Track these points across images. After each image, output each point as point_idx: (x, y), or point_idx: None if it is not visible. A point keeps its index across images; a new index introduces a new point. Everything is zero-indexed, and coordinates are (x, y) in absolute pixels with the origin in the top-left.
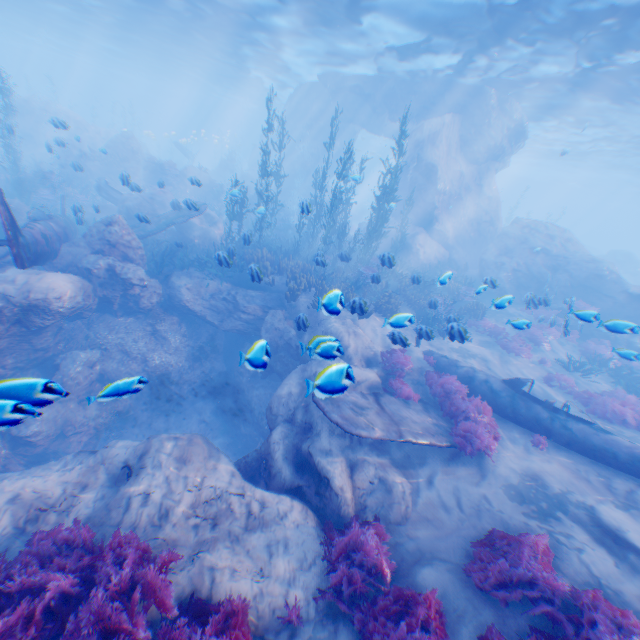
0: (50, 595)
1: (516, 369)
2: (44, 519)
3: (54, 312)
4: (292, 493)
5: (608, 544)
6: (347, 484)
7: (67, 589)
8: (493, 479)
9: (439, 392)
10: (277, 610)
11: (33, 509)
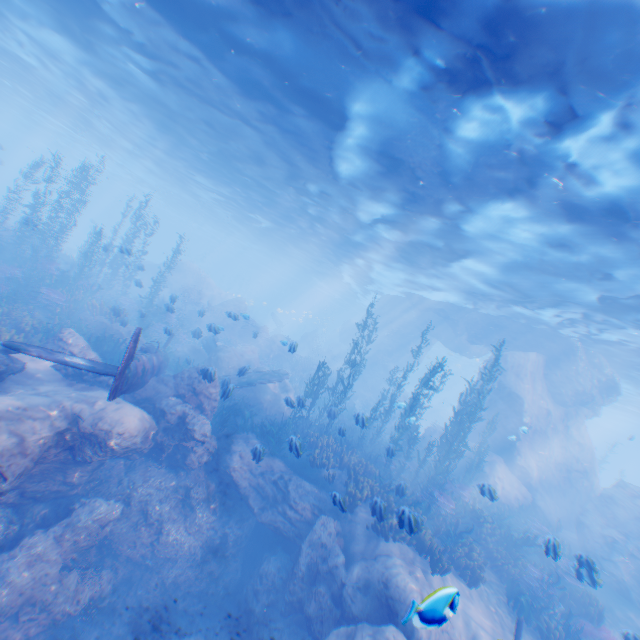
0: None
1: None
2: None
3: (108, 447)
4: None
5: None
6: None
7: None
8: None
9: None
10: None
11: None
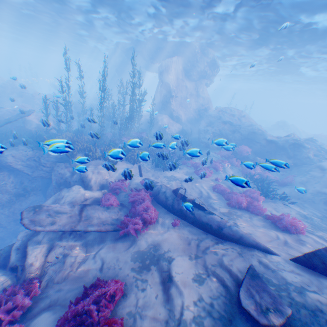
0: None
1: (199, 184)
2: None
3: None
4: (15, 270)
5: (163, 283)
6: (40, 261)
7: None
8: (132, 248)
9: (129, 200)
10: None
11: None
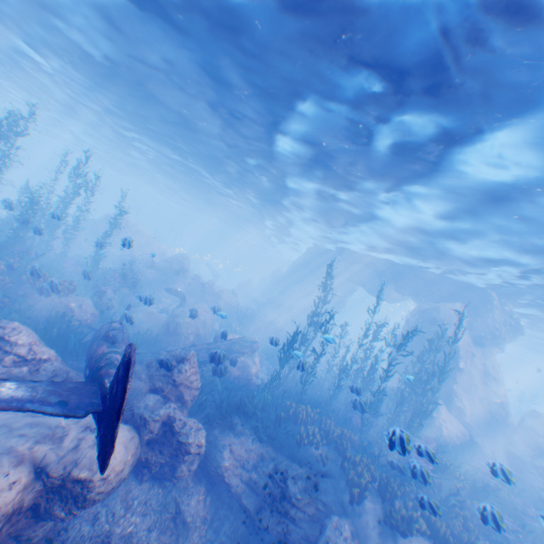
0: None
1: None
2: None
3: (87, 501)
4: None
5: None
6: None
7: None
8: None
9: None
10: None
11: None
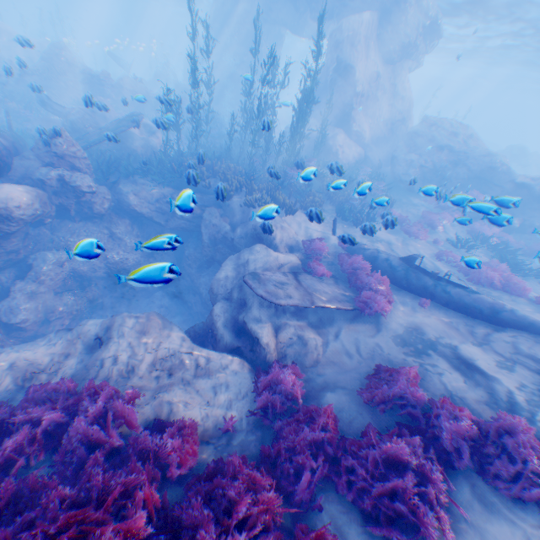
0: (47, 424)
1: (414, 250)
2: (38, 379)
3: (17, 220)
4: (232, 351)
5: (461, 369)
6: (273, 341)
7: (59, 420)
8: (384, 331)
9: (348, 270)
10: (219, 426)
11: (28, 372)
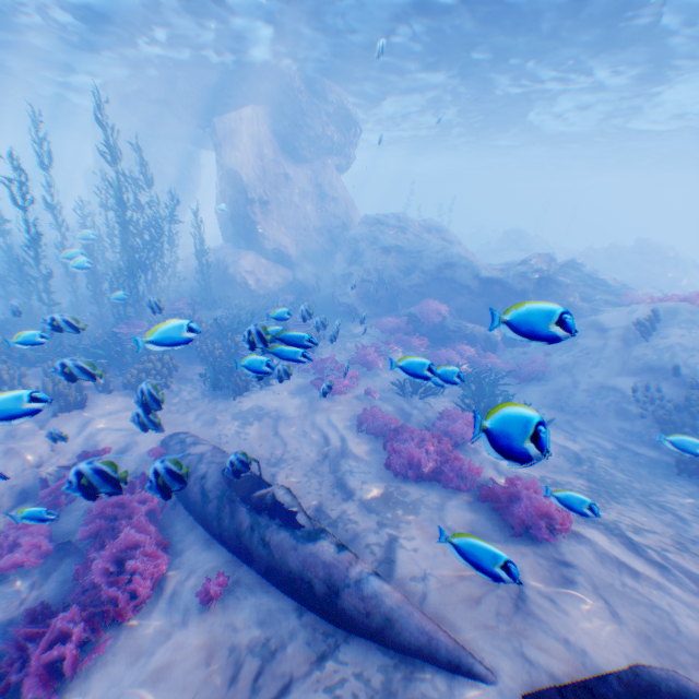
0: None
1: (324, 418)
2: None
3: None
4: None
5: None
6: None
7: None
8: None
9: (79, 534)
10: None
11: None
